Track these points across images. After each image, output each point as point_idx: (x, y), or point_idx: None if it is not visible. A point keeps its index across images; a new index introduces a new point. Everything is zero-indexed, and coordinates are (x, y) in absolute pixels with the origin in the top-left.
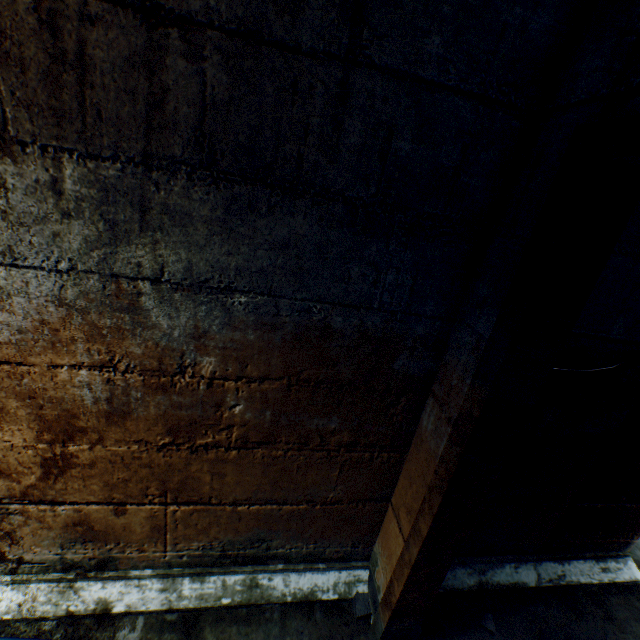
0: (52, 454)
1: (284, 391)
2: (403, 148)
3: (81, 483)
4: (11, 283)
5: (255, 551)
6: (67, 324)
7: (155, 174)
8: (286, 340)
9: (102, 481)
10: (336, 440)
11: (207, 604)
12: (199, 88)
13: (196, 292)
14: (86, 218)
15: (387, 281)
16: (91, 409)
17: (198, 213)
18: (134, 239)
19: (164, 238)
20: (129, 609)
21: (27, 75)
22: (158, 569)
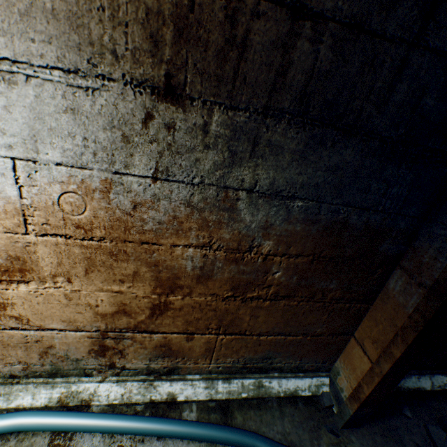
0: (158, 302)
1: (308, 264)
2: (428, 104)
3: (171, 320)
4: (161, 191)
5: (263, 365)
6: (188, 218)
7: (268, 120)
8: (318, 231)
9: (184, 319)
10: (331, 295)
11: (233, 397)
12: (312, 62)
13: (272, 199)
14: (218, 149)
15: (391, 193)
16: (189, 273)
17: (287, 146)
18: (243, 163)
19: (262, 163)
20: (187, 399)
21: (207, 53)
22: (202, 375)
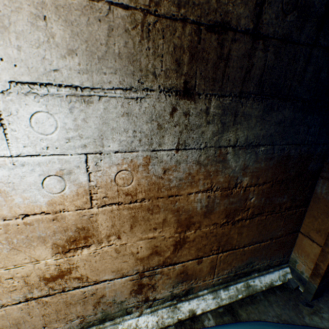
0: (179, 238)
1: (269, 187)
2: (323, 76)
3: (187, 251)
4: (181, 157)
5: (247, 269)
6: (198, 173)
7: (242, 100)
8: (274, 164)
9: (195, 248)
10: (284, 206)
11: (233, 300)
12: (263, 62)
13: (246, 148)
14: (214, 123)
15: (311, 131)
16: (198, 212)
17: (253, 114)
18: (229, 129)
19: (240, 127)
20: (203, 311)
21: (207, 66)
22: (208, 289)
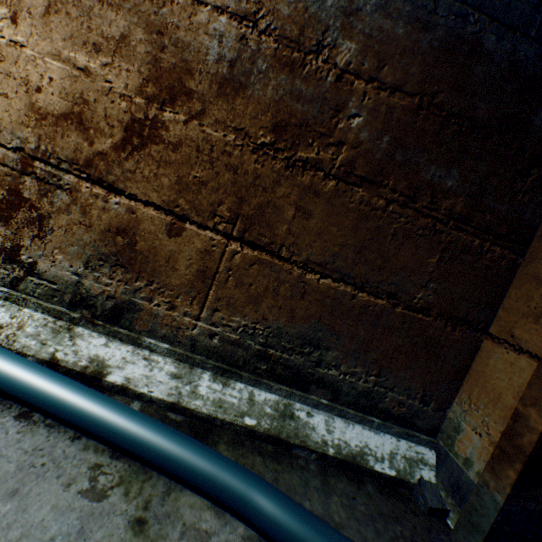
0: (143, 116)
1: (411, 114)
2: None
3: (153, 170)
4: None
5: (301, 362)
6: None
7: None
8: (432, 47)
9: (176, 175)
10: (447, 207)
11: (225, 417)
12: None
13: None
14: None
15: None
16: (209, 69)
17: None
18: None
19: None
20: (126, 384)
21: None
22: (176, 348)
